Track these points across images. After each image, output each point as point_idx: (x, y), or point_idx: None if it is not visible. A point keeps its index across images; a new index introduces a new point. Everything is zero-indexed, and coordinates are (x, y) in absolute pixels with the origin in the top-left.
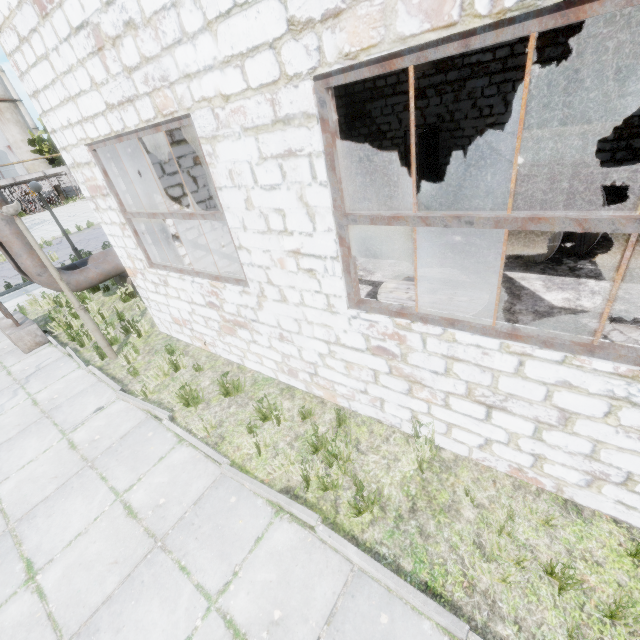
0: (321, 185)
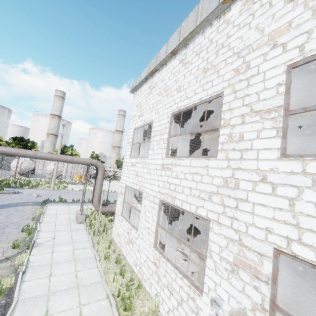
0: (156, 216)
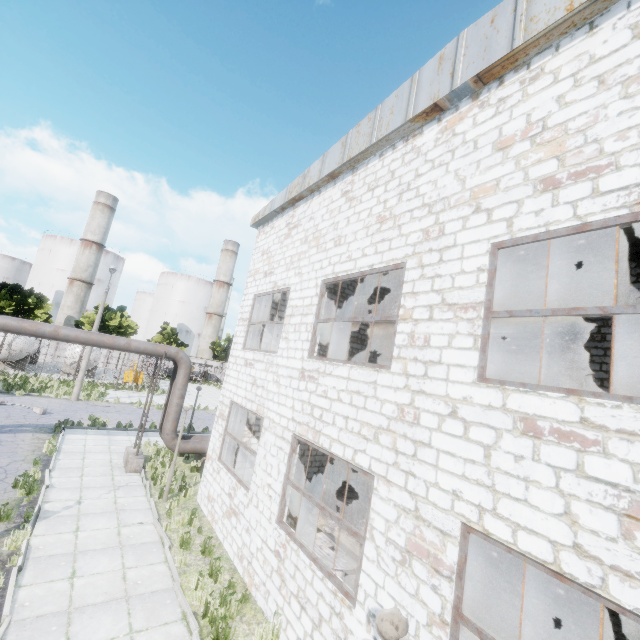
0: (285, 464)
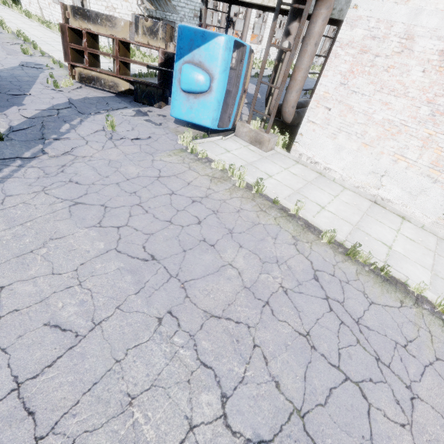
0: None
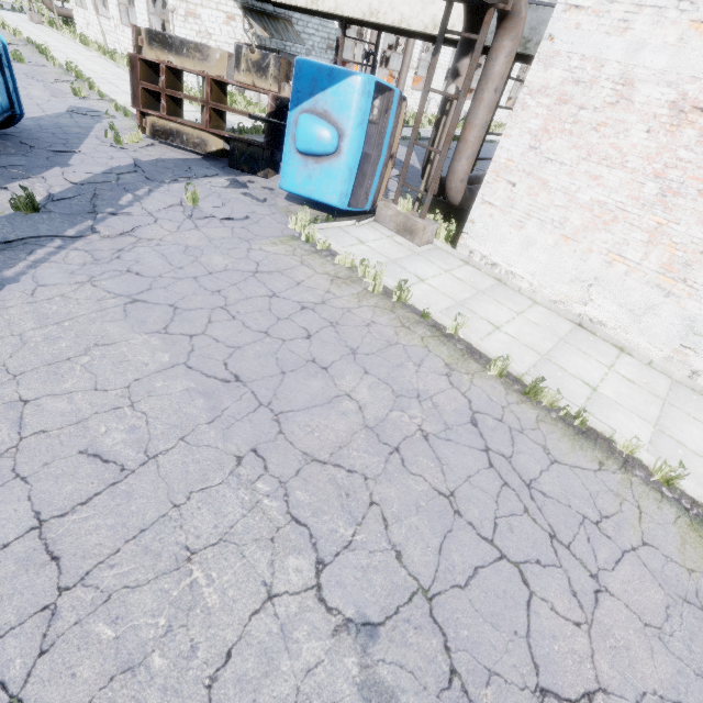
0: None
